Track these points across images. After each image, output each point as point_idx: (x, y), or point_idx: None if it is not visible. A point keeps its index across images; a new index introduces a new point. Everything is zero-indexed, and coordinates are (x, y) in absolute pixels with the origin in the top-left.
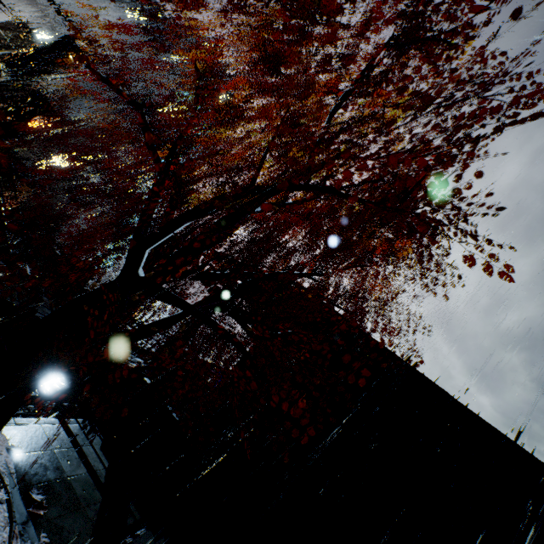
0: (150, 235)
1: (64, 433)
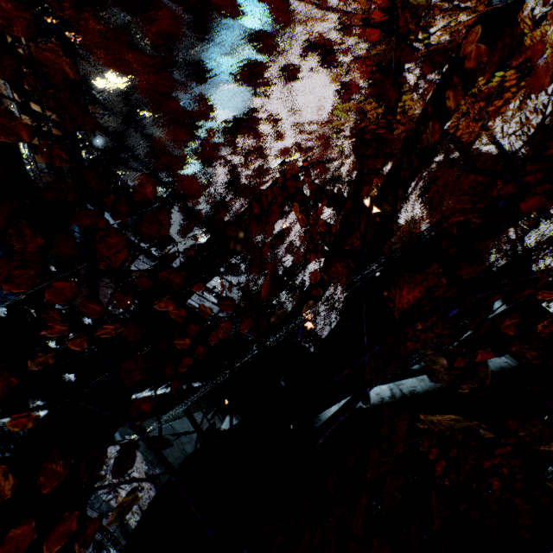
0: None
1: (191, 428)
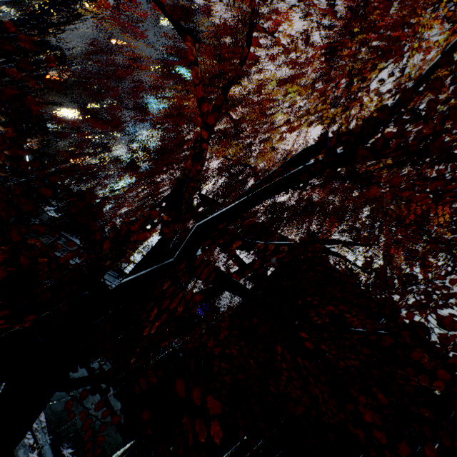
0: (223, 212)
1: (86, 373)
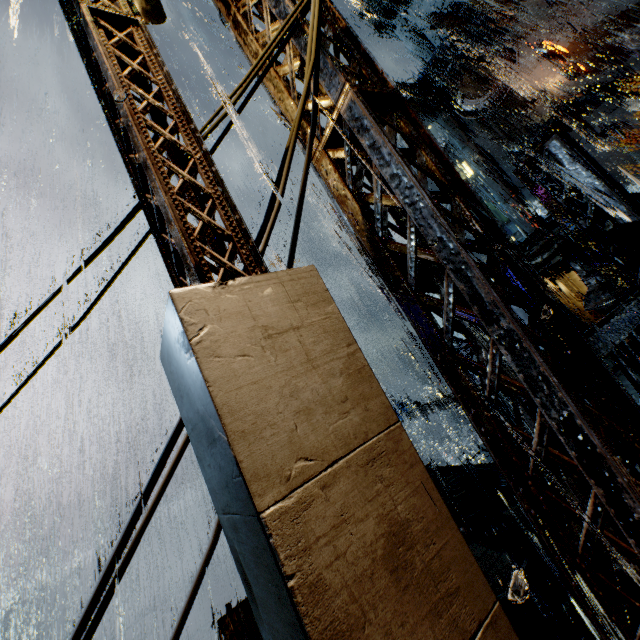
0: None
1: None
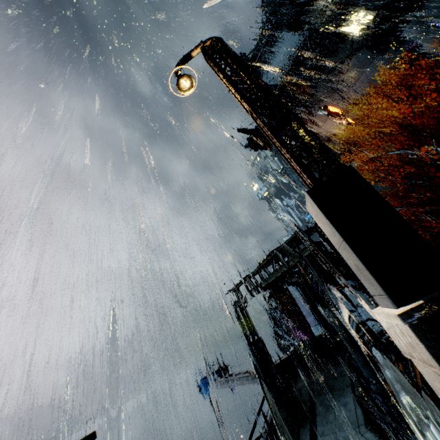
0: None
1: None
